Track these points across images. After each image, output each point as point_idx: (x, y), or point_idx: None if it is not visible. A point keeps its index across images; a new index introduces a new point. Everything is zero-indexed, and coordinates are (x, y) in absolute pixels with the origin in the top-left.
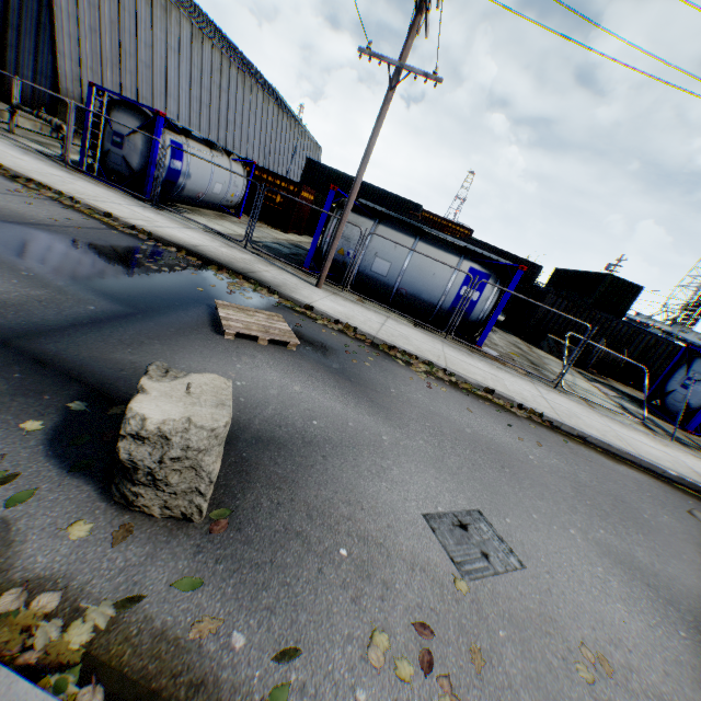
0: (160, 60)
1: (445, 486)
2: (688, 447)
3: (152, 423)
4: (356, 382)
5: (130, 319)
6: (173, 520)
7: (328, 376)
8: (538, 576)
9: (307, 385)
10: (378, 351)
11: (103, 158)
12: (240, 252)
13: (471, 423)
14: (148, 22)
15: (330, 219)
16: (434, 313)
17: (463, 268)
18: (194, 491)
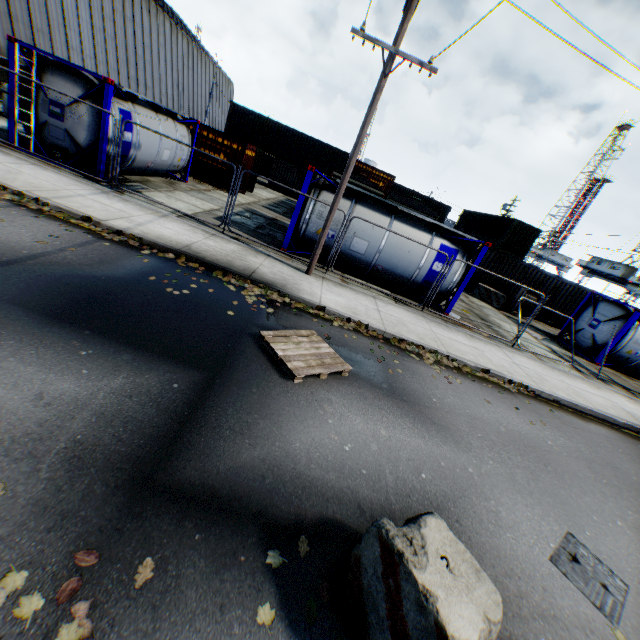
0: None
1: (536, 513)
2: (606, 382)
3: None
4: (409, 401)
5: (214, 389)
6: None
7: (389, 402)
8: (638, 591)
9: (386, 423)
10: (393, 347)
11: (39, 130)
12: (224, 241)
13: (497, 418)
14: None
15: (307, 200)
16: (406, 286)
17: (435, 245)
18: None
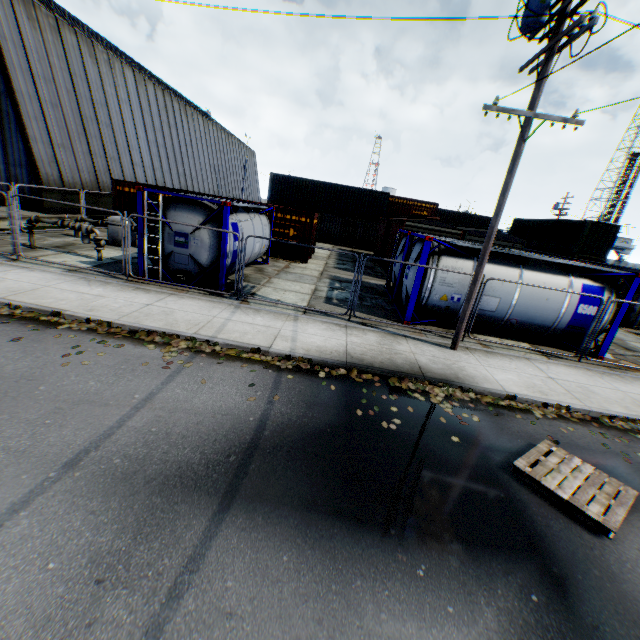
0: (116, 115)
1: None
2: None
3: None
4: None
5: (566, 587)
6: None
7: None
8: None
9: None
10: (610, 430)
11: (164, 260)
12: (361, 332)
13: None
14: (98, 81)
15: (427, 269)
16: (545, 334)
17: (575, 287)
18: None
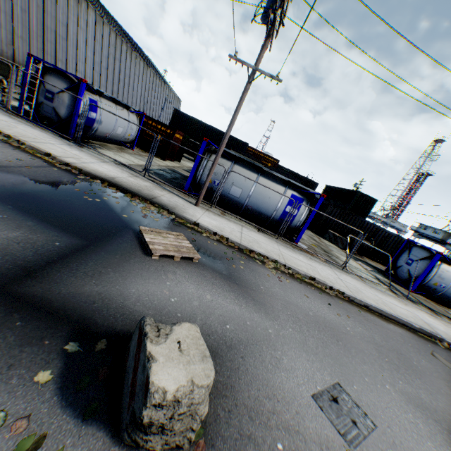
0: (73, 35)
1: (314, 366)
2: (415, 303)
3: (170, 393)
4: (240, 284)
5: (86, 250)
6: (168, 449)
7: (223, 282)
8: (385, 432)
9: (213, 292)
10: (243, 254)
11: (37, 107)
12: (142, 180)
13: (310, 306)
14: (65, 8)
15: (202, 159)
16: (268, 222)
17: (288, 194)
18: (188, 428)
